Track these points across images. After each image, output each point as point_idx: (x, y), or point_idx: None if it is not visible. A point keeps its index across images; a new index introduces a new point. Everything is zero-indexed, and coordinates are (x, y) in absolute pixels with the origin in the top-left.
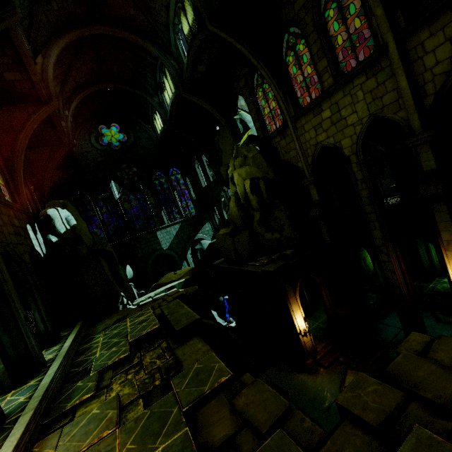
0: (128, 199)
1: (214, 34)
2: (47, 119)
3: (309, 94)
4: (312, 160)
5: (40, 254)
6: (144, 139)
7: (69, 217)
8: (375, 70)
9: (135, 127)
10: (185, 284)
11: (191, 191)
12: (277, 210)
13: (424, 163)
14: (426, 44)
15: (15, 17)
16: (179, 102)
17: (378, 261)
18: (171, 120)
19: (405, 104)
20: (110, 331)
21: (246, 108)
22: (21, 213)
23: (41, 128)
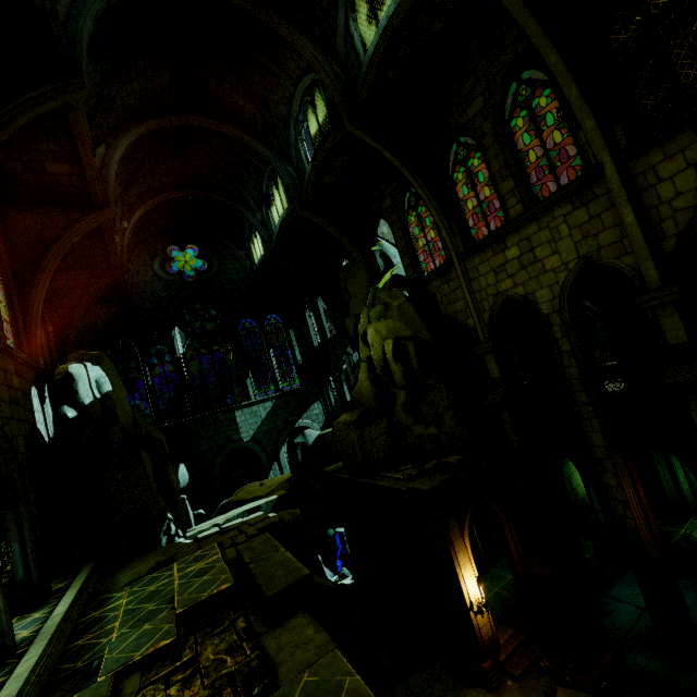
0: (198, 356)
1: (353, 138)
2: (95, 230)
3: (487, 224)
4: (490, 317)
5: (43, 438)
6: (233, 270)
7: (102, 378)
8: (585, 199)
9: (222, 252)
10: (278, 505)
11: (296, 350)
12: (434, 389)
13: (669, 333)
14: (659, 168)
15: (81, 92)
16: (292, 221)
17: (594, 484)
18: (278, 246)
19: (633, 246)
20: (141, 587)
21: (390, 237)
22: (27, 368)
23: (83, 243)
